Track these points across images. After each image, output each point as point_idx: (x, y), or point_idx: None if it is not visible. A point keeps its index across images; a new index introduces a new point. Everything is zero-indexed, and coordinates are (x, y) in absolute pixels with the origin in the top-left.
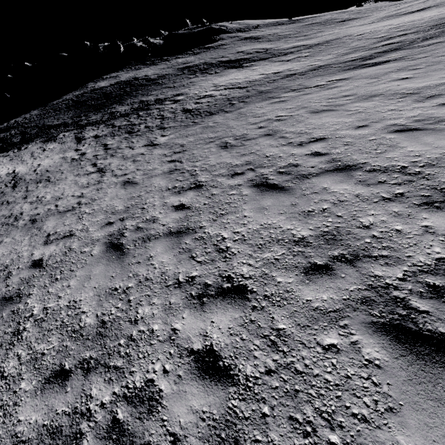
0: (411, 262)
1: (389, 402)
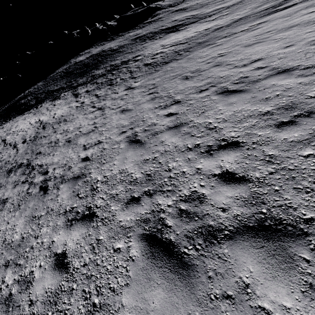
0: None
1: None
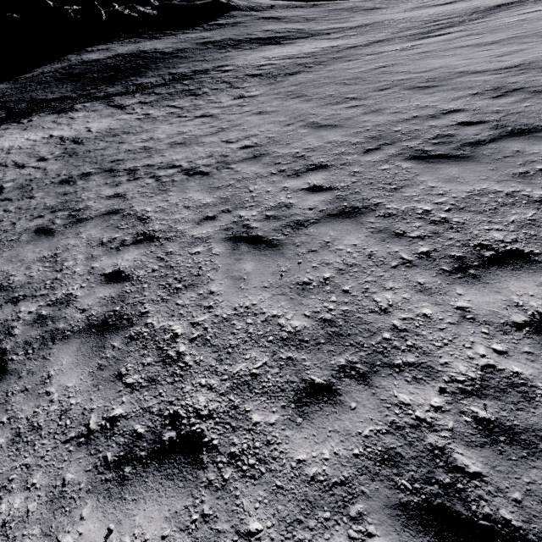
0: None
1: None
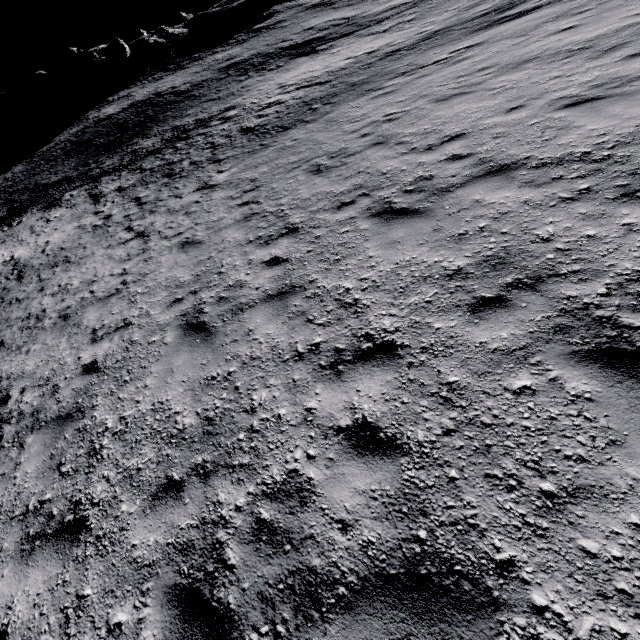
0: (614, 272)
1: (610, 435)
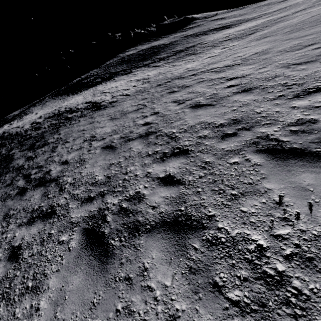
0: None
1: None
